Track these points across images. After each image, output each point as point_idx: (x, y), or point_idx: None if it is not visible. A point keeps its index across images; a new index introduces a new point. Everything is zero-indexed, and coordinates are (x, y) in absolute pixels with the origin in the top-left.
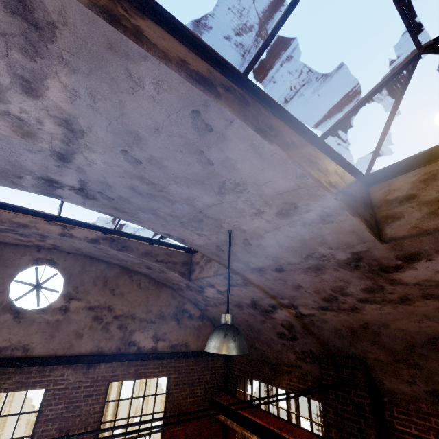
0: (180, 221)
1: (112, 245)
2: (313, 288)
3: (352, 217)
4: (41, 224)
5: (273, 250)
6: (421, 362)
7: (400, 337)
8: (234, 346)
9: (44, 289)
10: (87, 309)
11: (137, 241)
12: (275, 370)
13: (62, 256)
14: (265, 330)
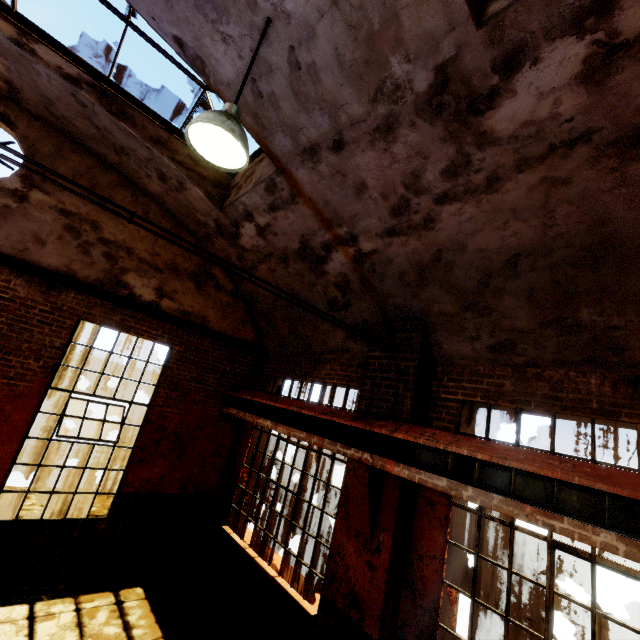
0: None
1: (103, 101)
2: (380, 186)
3: None
4: None
5: (330, 79)
6: (493, 303)
7: (477, 265)
8: (225, 121)
9: None
10: (57, 211)
11: (146, 115)
12: (316, 362)
13: (25, 118)
14: (314, 301)
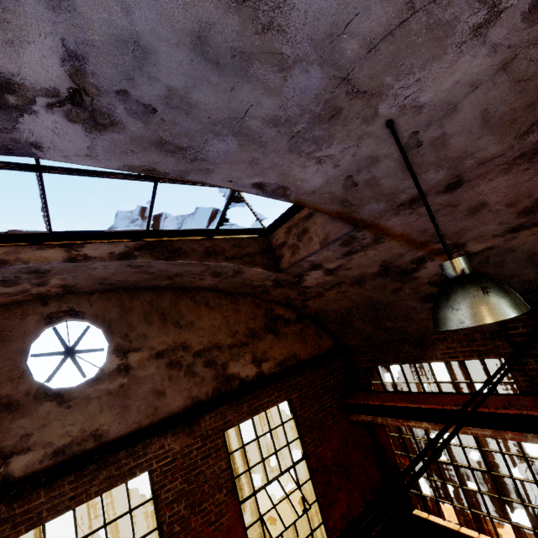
0: (291, 133)
1: (155, 254)
2: (507, 199)
3: None
4: (27, 253)
5: (462, 139)
6: None
7: None
8: (512, 300)
9: (80, 353)
10: (154, 358)
11: (188, 238)
12: (420, 344)
13: (84, 300)
14: (401, 301)
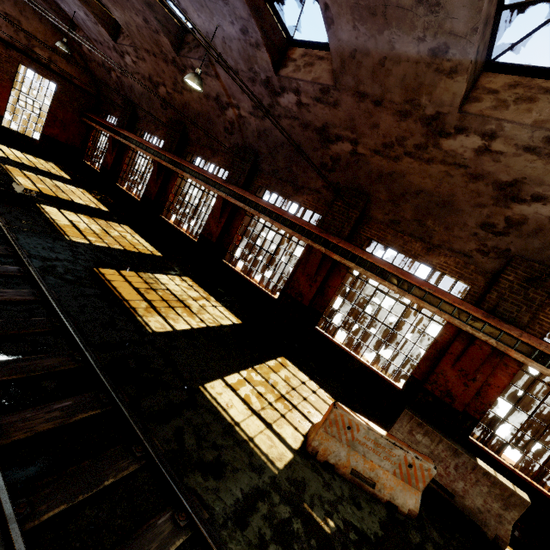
0: None
1: None
2: (115, 60)
3: (102, 28)
4: None
5: (93, 31)
6: (142, 104)
7: (138, 92)
8: (64, 47)
9: None
10: (4, 13)
11: None
12: (115, 110)
13: None
14: (111, 85)
